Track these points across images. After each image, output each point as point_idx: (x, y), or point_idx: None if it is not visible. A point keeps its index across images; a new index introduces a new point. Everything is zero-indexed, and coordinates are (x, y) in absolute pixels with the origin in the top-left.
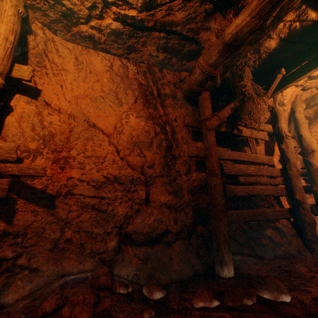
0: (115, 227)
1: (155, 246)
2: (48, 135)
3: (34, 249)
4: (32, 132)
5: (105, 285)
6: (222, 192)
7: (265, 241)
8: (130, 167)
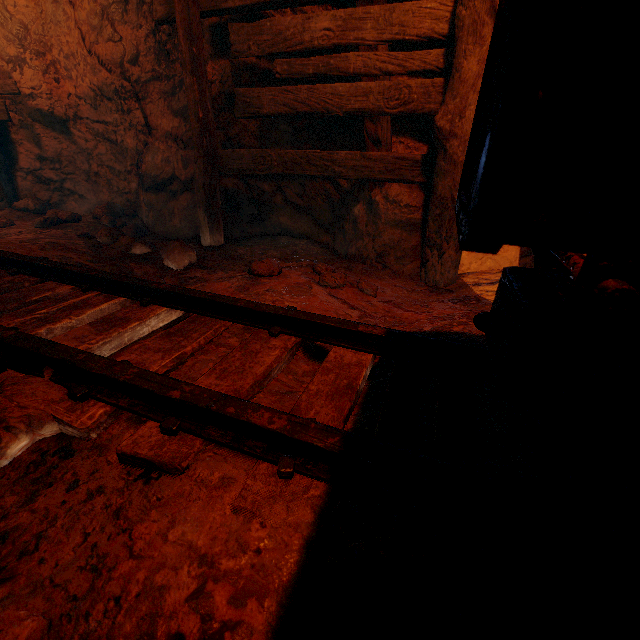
0: (133, 166)
1: (159, 194)
2: (22, 30)
3: (75, 178)
4: (3, 30)
5: (96, 216)
6: (196, 106)
7: (348, 226)
8: (105, 67)
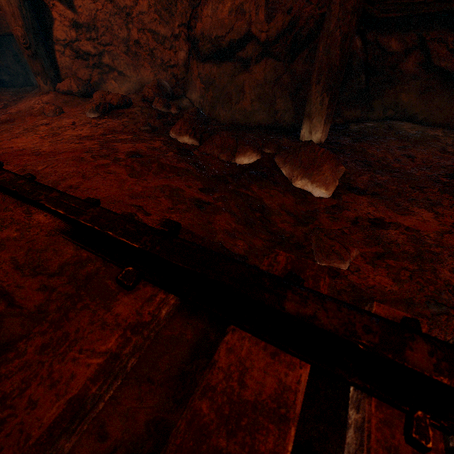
0: (182, 27)
1: (223, 64)
2: None
3: (112, 49)
4: None
5: (146, 98)
6: None
7: None
8: None
